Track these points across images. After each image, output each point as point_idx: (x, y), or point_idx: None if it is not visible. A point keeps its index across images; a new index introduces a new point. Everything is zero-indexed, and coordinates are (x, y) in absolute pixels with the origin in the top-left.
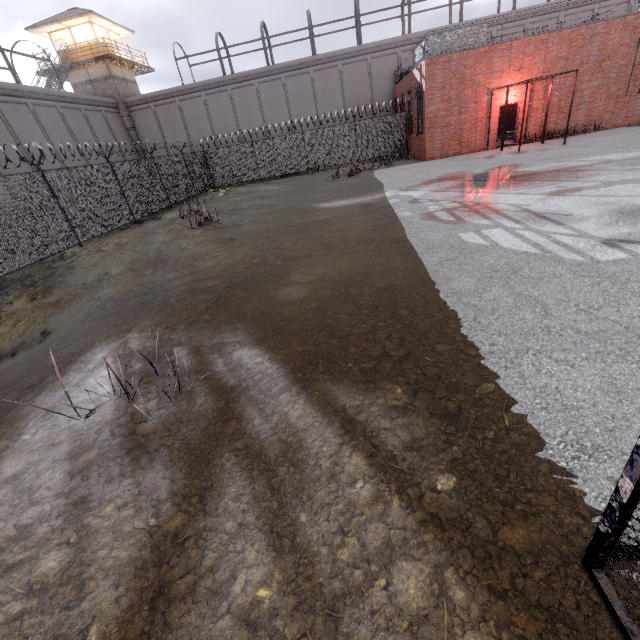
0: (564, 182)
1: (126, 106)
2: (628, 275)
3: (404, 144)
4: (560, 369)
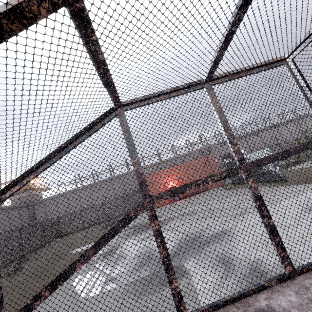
0: None
1: (33, 204)
2: (78, 310)
3: None
4: None
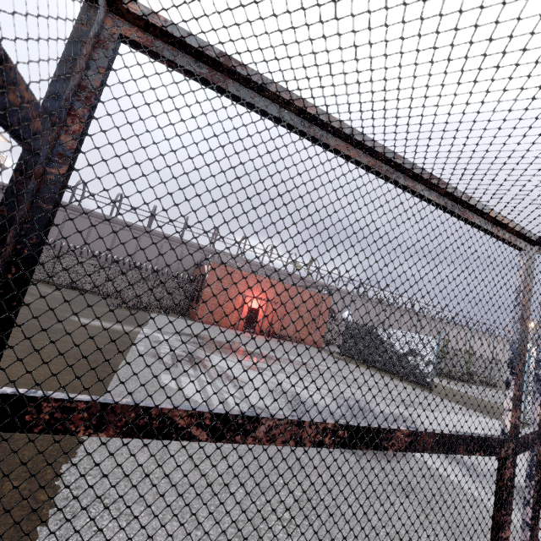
0: (260, 362)
1: None
2: None
3: (187, 305)
4: (115, 525)
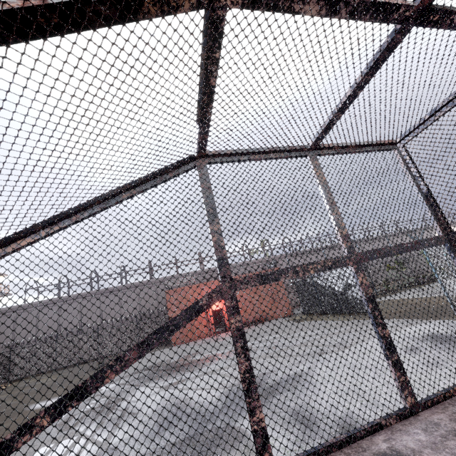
0: (189, 372)
1: None
2: None
3: None
4: None
